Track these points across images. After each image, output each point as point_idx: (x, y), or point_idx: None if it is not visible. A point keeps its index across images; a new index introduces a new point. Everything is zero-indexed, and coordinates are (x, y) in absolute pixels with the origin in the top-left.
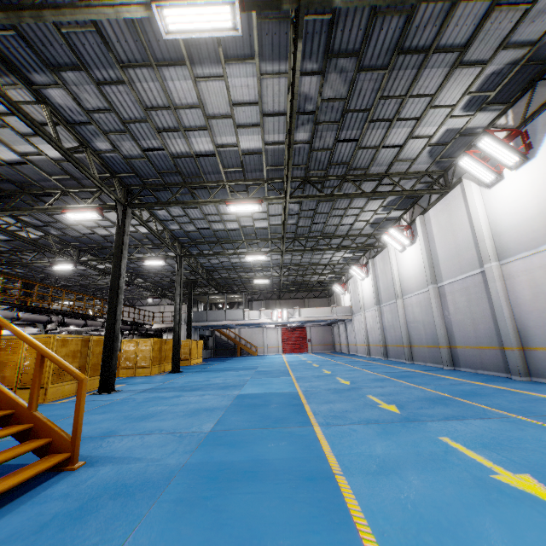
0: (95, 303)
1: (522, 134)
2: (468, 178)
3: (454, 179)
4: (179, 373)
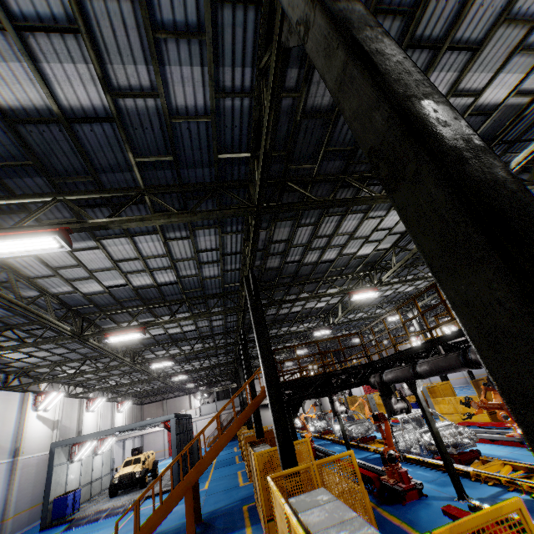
0: None
1: None
2: None
3: None
4: None
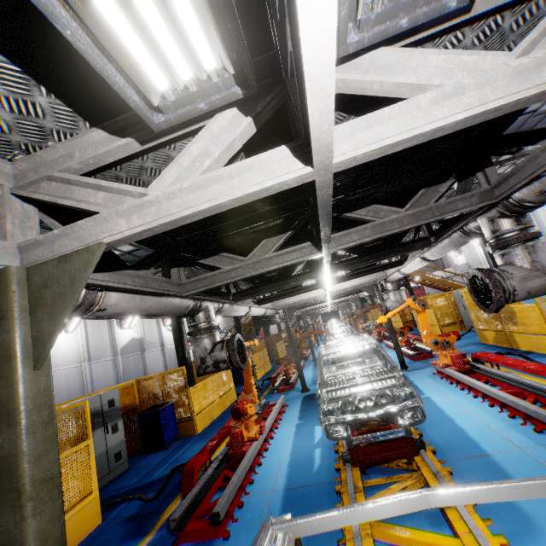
0: None
1: None
2: None
3: None
4: None
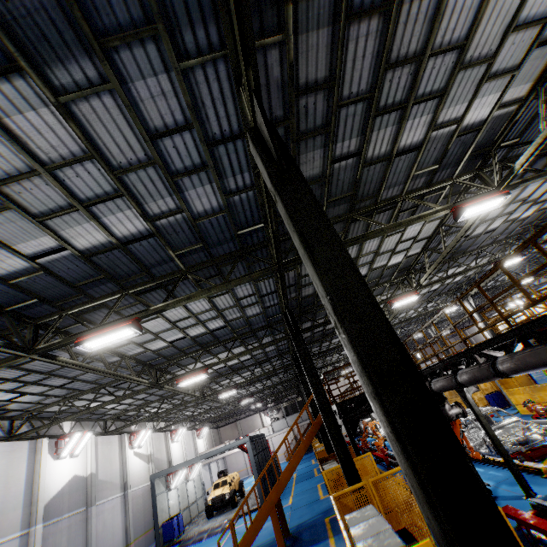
0: None
1: None
2: None
3: None
4: None
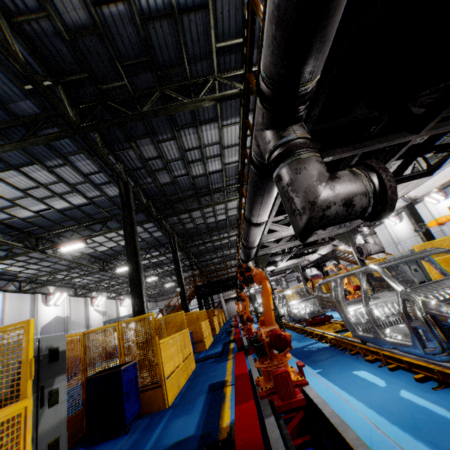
0: None
1: (442, 191)
2: (426, 201)
3: (418, 200)
4: None
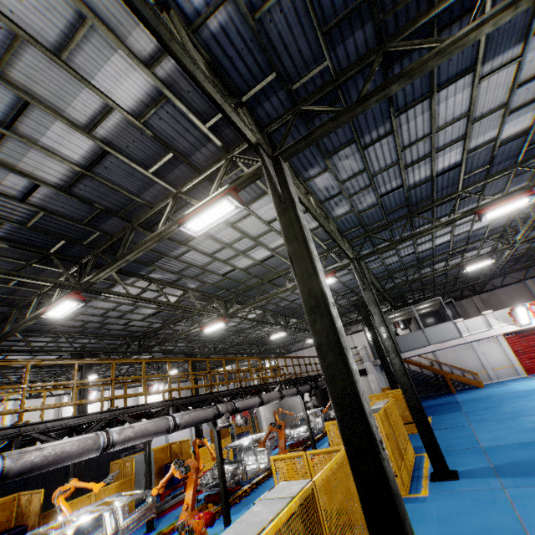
0: (254, 360)
1: None
2: None
3: None
4: (460, 481)
